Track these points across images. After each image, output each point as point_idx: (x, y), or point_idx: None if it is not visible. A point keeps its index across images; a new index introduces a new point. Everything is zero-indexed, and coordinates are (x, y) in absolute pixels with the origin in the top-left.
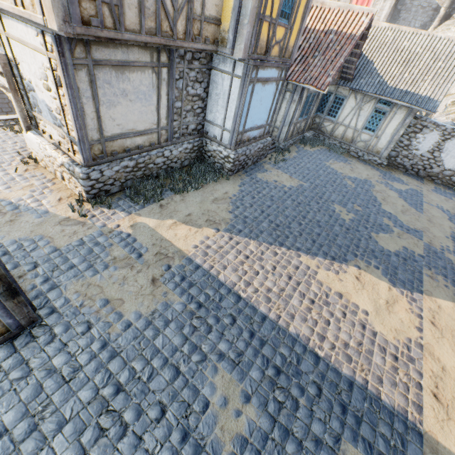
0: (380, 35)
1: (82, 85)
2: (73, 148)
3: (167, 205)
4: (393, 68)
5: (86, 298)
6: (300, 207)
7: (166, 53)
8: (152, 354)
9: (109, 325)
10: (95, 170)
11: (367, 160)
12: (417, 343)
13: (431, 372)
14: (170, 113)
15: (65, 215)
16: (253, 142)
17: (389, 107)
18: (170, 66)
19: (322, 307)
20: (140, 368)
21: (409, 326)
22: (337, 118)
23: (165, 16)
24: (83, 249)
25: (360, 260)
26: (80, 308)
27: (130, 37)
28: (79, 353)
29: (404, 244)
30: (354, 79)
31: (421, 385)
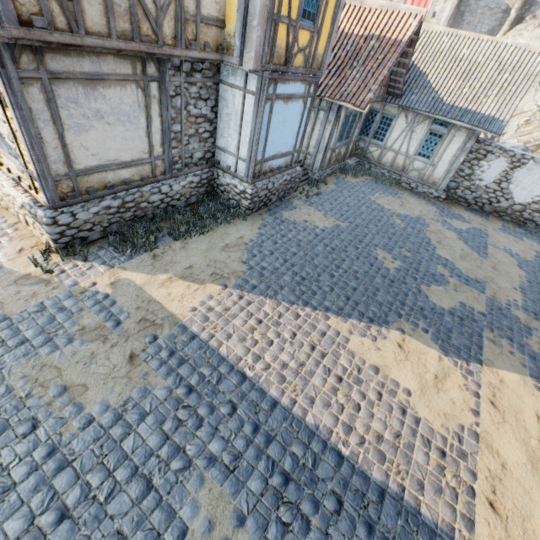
0: (435, 42)
1: (35, 105)
2: (34, 185)
3: (162, 254)
4: (450, 81)
5: (36, 385)
6: (334, 254)
7: (154, 63)
8: (117, 462)
9: (62, 422)
10: (64, 212)
11: (422, 192)
12: (472, 431)
13: (488, 471)
14: (167, 138)
15: (24, 271)
16: (277, 173)
17: (446, 129)
18: (162, 80)
19: (352, 386)
20: (97, 483)
21: (463, 409)
22: (385, 142)
23: (144, 16)
24: (42, 316)
25: (405, 322)
26: (26, 400)
27: (94, 42)
28: (14, 465)
29: (462, 299)
30: (404, 94)
31: (474, 490)
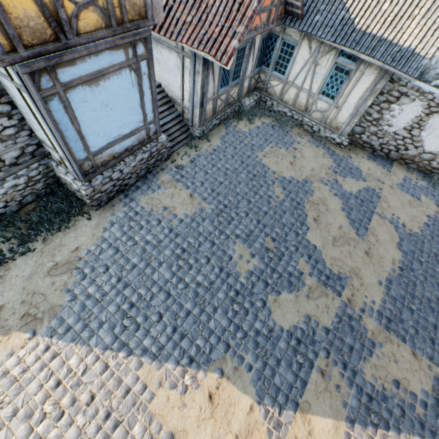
0: None
1: None
2: None
3: None
4: None
5: None
6: (180, 260)
7: None
8: None
9: None
10: None
11: (324, 137)
12: None
13: None
14: None
15: None
16: (129, 154)
17: (355, 63)
18: None
19: None
20: None
21: None
22: (286, 75)
23: None
24: None
25: (230, 357)
26: None
27: None
28: None
29: (310, 311)
30: (307, 13)
31: None
